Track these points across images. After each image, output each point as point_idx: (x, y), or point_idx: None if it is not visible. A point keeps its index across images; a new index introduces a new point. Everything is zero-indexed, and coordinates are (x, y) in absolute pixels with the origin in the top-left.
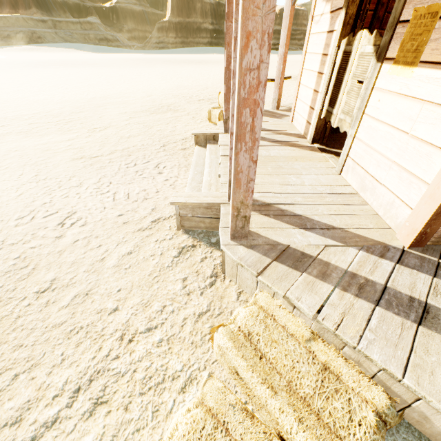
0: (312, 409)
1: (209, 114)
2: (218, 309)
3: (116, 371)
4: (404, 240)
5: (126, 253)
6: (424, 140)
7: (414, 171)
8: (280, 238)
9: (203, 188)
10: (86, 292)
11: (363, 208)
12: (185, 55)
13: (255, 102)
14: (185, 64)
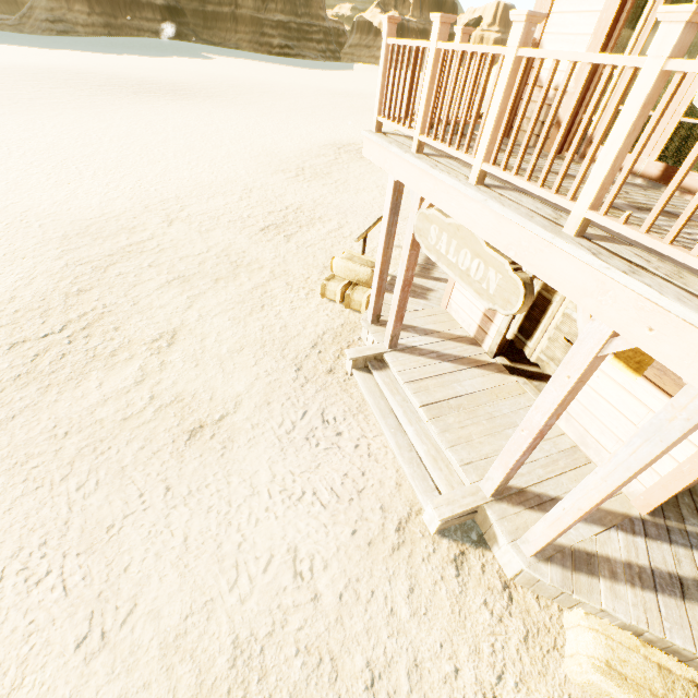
0: None
1: (323, 289)
2: (533, 626)
3: None
4: (639, 509)
5: (408, 592)
6: None
7: None
8: (560, 538)
9: (433, 468)
10: (414, 663)
11: (592, 469)
12: (127, 59)
13: (602, 502)
14: (152, 98)
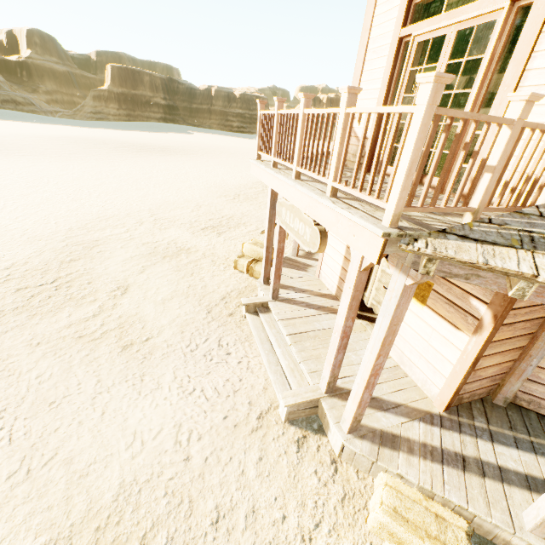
0: (441, 542)
1: (235, 263)
2: (350, 491)
3: None
4: (438, 408)
5: (258, 460)
6: (438, 351)
7: (436, 366)
8: (374, 424)
9: (289, 376)
10: (252, 509)
11: (407, 380)
12: (137, 133)
13: (377, 373)
14: (148, 154)
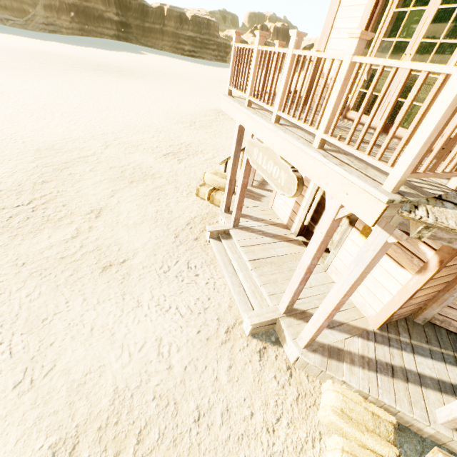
0: (376, 434)
1: (197, 191)
2: (303, 391)
3: (279, 451)
4: (373, 326)
5: (228, 368)
6: (379, 282)
7: (375, 294)
8: (323, 339)
9: (251, 297)
10: (226, 409)
11: (348, 302)
12: (91, 50)
13: (338, 308)
14: (105, 74)
